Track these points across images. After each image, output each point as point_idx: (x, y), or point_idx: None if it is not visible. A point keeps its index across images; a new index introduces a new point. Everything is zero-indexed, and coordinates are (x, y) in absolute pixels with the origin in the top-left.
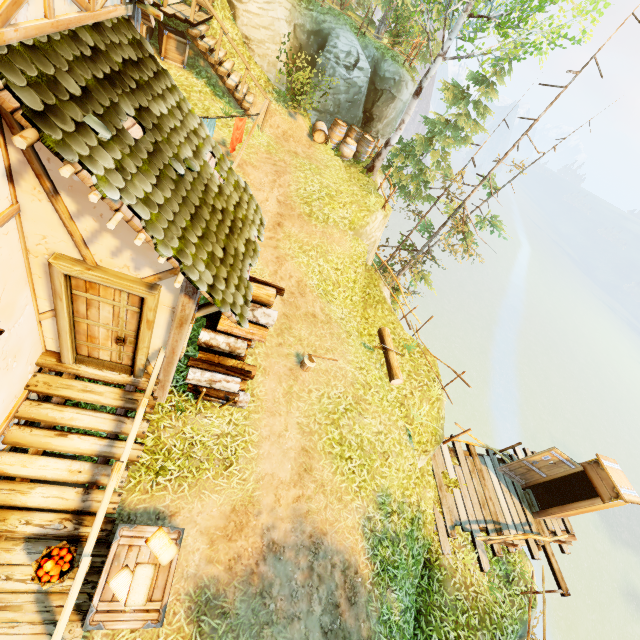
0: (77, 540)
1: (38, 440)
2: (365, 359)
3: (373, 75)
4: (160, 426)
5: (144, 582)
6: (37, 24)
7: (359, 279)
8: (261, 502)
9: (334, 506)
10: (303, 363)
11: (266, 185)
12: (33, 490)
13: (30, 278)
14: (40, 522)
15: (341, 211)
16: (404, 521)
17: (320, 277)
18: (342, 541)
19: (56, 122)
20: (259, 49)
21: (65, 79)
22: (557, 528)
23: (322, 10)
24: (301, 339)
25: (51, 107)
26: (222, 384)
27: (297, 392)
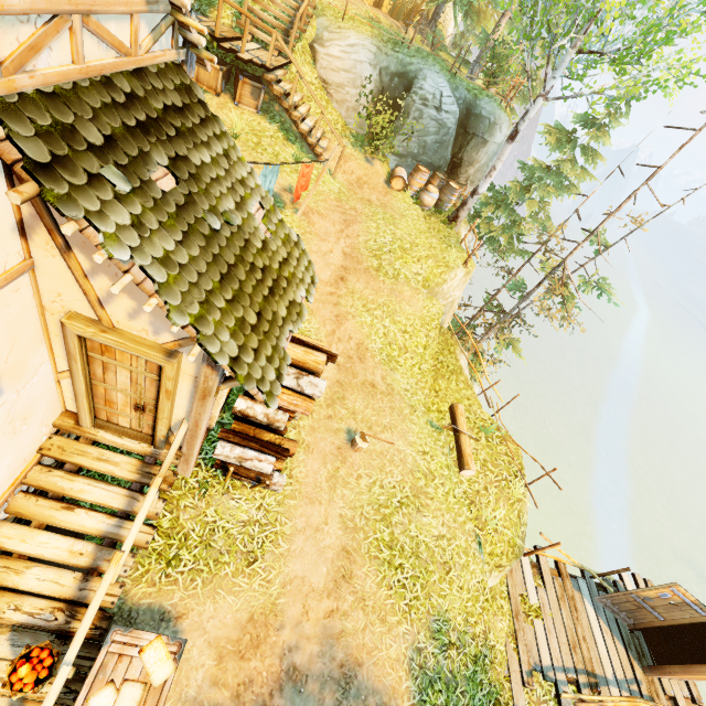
0: (68, 635)
1: (42, 512)
2: (430, 441)
3: (463, 118)
4: (180, 505)
5: (129, 705)
6: (60, 70)
7: (431, 344)
8: (285, 612)
9: (375, 628)
10: (354, 442)
11: (332, 235)
12: (29, 570)
13: (47, 336)
14: (30, 609)
15: (415, 266)
16: (465, 658)
17: (384, 340)
18: (381, 677)
19: (64, 174)
20: (338, 93)
21: (86, 127)
22: (678, 693)
23: (409, 51)
24: (355, 412)
25: (61, 158)
26: (253, 463)
27: (344, 476)
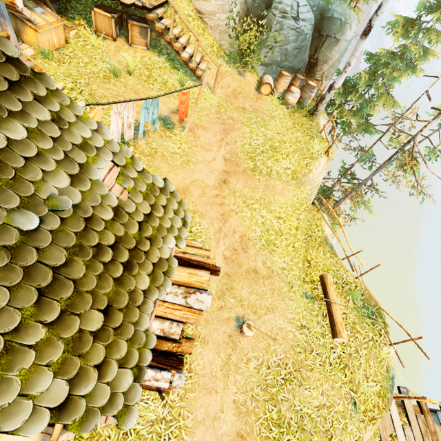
0: None
1: None
2: (306, 314)
3: (317, 23)
4: None
5: None
6: None
7: (301, 225)
8: None
9: None
10: (242, 330)
11: (214, 145)
12: None
13: None
14: None
15: (284, 162)
16: None
17: (263, 228)
18: None
19: None
20: (211, 19)
21: None
22: None
23: None
24: (241, 299)
25: None
26: (151, 382)
27: (235, 362)
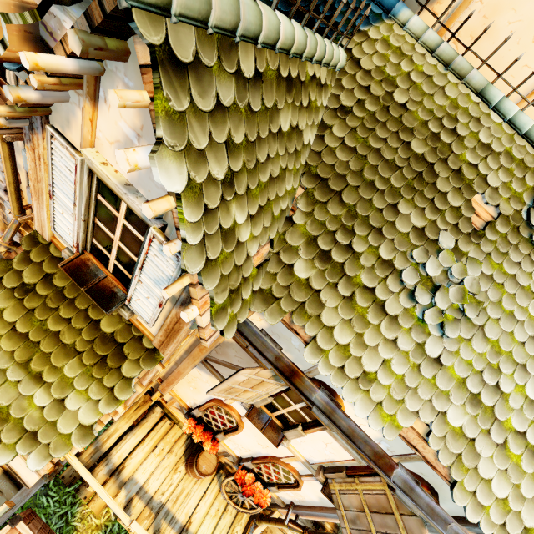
0: (318, 527)
1: None
2: None
3: None
4: None
5: None
6: None
7: None
8: None
9: None
10: None
11: None
12: None
13: None
14: None
15: None
16: None
17: None
18: None
19: None
20: None
21: None
22: None
23: None
24: None
25: None
26: None
27: None
